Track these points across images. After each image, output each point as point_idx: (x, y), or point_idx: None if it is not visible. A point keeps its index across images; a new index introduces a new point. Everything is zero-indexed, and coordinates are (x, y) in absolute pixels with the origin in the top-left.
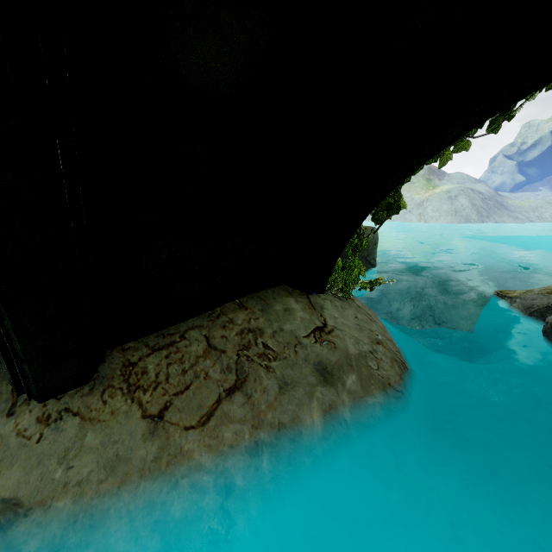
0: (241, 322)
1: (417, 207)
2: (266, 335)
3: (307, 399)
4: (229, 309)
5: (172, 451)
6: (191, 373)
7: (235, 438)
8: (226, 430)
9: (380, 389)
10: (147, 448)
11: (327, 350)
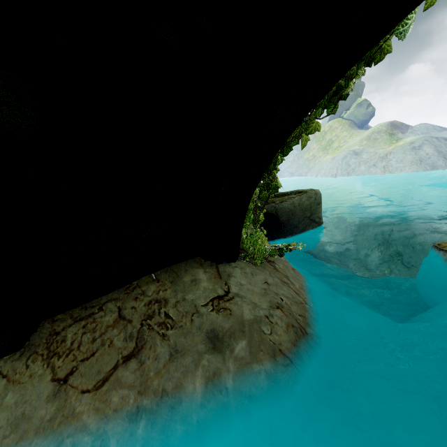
0: (151, 293)
1: (381, 160)
2: (170, 305)
3: (193, 367)
4: (144, 282)
5: (66, 412)
6: (99, 340)
7: (121, 403)
8: (115, 395)
9: (269, 356)
10: (47, 409)
11: (222, 318)
